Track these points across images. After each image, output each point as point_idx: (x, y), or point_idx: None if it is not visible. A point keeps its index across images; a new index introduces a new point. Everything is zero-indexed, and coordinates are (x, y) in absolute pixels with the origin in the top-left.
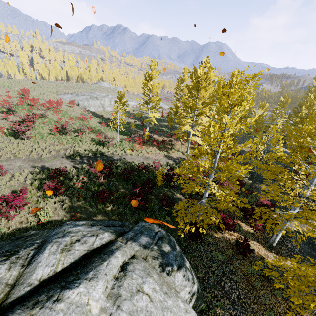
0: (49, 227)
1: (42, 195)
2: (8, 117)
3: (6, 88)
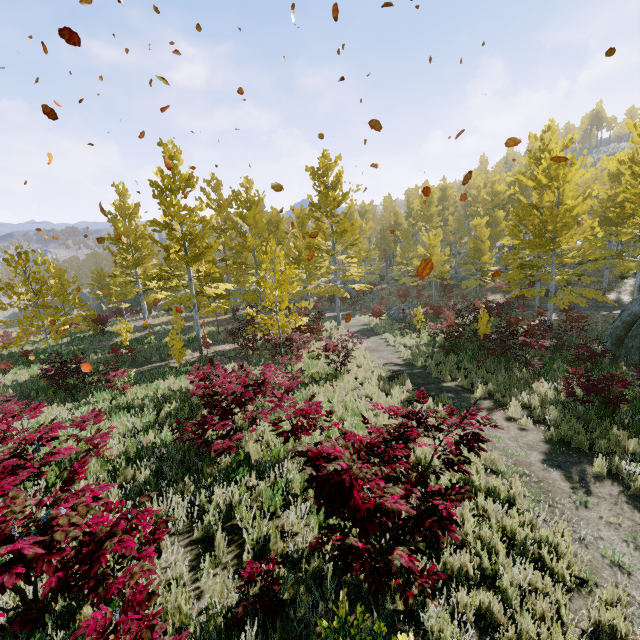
0: None
1: None
2: None
3: None
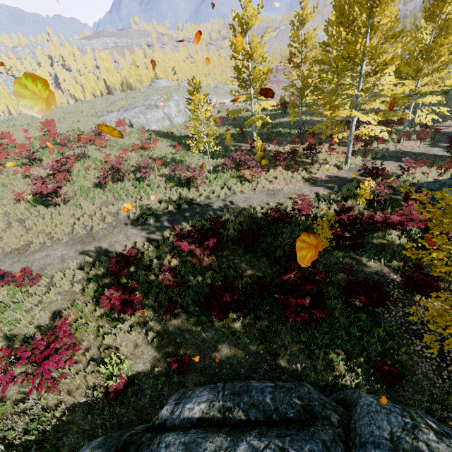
0: (130, 396)
1: (104, 316)
2: (31, 173)
3: (25, 127)
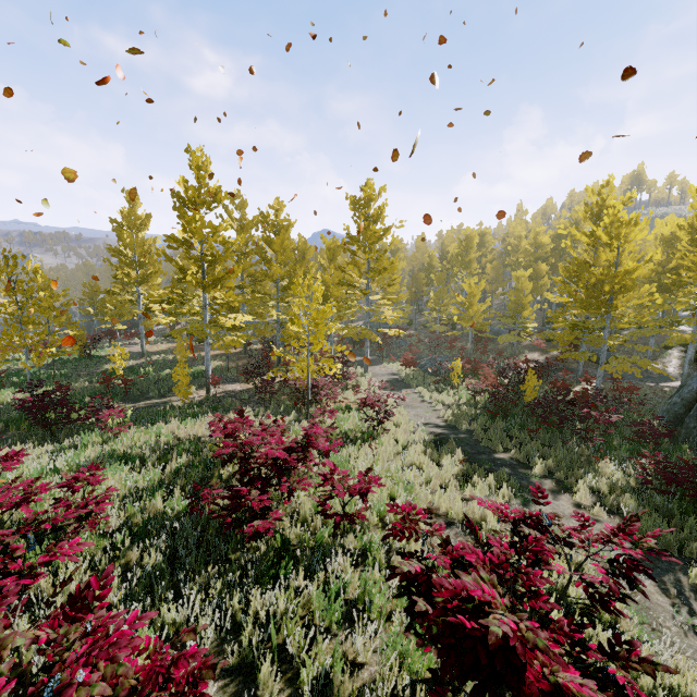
0: None
1: None
2: None
3: None
